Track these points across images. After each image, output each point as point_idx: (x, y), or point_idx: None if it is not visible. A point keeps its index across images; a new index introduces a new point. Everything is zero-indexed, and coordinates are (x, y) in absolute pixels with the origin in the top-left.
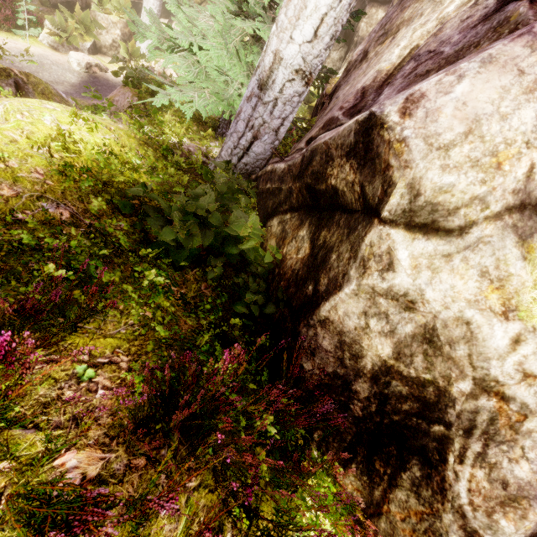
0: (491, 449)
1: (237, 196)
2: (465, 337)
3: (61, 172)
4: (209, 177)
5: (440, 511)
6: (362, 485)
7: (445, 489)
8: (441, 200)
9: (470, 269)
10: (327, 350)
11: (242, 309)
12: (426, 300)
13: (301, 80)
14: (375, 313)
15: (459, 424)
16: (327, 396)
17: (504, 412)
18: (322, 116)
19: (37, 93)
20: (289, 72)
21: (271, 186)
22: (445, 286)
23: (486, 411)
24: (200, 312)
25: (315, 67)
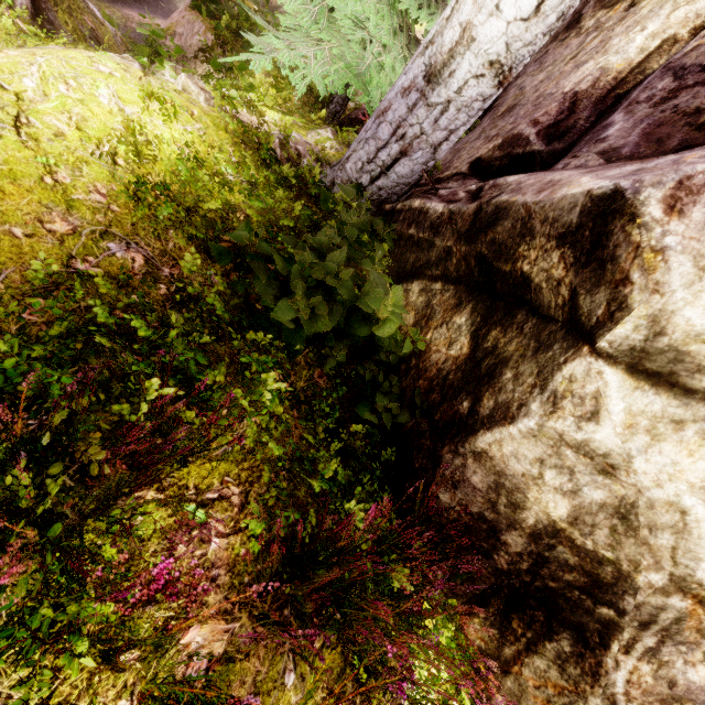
0: (666, 647)
1: (362, 236)
2: (674, 527)
3: (132, 194)
4: (328, 204)
5: (587, 693)
6: (489, 637)
7: (598, 674)
8: (694, 350)
9: (704, 447)
10: (476, 487)
11: (372, 418)
12: (633, 470)
13: (494, 77)
14: (556, 465)
15: (636, 616)
16: (465, 538)
17: (697, 615)
18: (494, 116)
19: (61, 12)
20: (479, 63)
21: (417, 234)
22: (665, 460)
23: (674, 610)
24: (319, 419)
25: (519, 60)
